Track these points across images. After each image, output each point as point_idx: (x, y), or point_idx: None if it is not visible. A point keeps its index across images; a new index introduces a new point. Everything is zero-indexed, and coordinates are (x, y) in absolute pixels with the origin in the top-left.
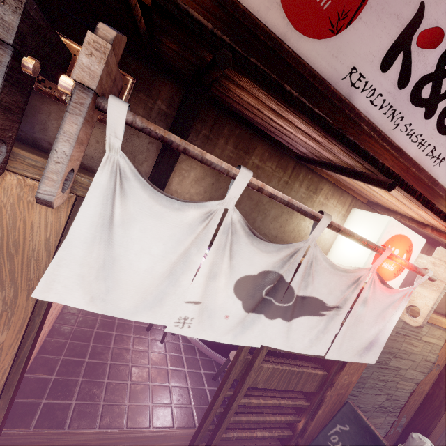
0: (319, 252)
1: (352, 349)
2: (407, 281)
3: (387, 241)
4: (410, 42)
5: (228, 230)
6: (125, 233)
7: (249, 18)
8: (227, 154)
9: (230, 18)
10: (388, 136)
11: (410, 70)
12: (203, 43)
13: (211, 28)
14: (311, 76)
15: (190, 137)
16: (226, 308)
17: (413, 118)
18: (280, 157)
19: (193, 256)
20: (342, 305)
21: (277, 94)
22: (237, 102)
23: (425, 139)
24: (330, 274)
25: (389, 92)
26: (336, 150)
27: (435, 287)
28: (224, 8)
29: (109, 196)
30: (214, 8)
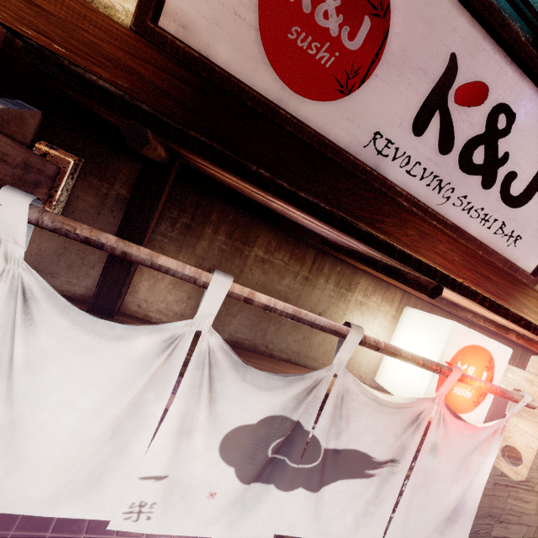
0: (352, 382)
1: (426, 524)
2: (499, 401)
3: (454, 356)
4: (446, 99)
5: (204, 361)
6: (33, 380)
7: (229, 81)
8: (218, 246)
9: (204, 82)
10: (438, 212)
11: (453, 131)
12: (120, 115)
13: (121, 95)
14: (322, 145)
15: (163, 228)
16: (210, 481)
17: (468, 188)
18: (294, 245)
19: (149, 404)
20: (399, 457)
21: (238, 176)
22: (224, 181)
23: (489, 213)
24: (374, 412)
25: (429, 159)
26: (354, 242)
27: (537, 418)
28: (195, 71)
29: (8, 326)
30: (182, 71)
